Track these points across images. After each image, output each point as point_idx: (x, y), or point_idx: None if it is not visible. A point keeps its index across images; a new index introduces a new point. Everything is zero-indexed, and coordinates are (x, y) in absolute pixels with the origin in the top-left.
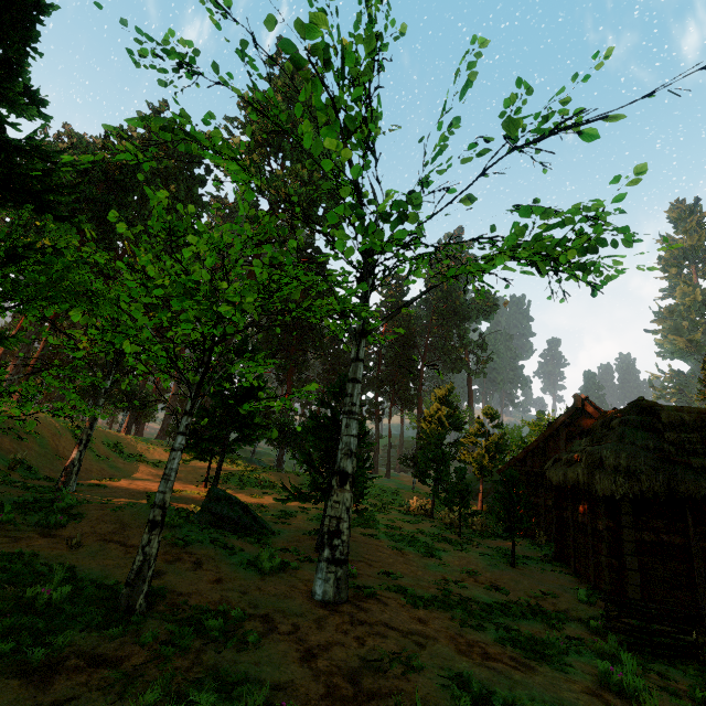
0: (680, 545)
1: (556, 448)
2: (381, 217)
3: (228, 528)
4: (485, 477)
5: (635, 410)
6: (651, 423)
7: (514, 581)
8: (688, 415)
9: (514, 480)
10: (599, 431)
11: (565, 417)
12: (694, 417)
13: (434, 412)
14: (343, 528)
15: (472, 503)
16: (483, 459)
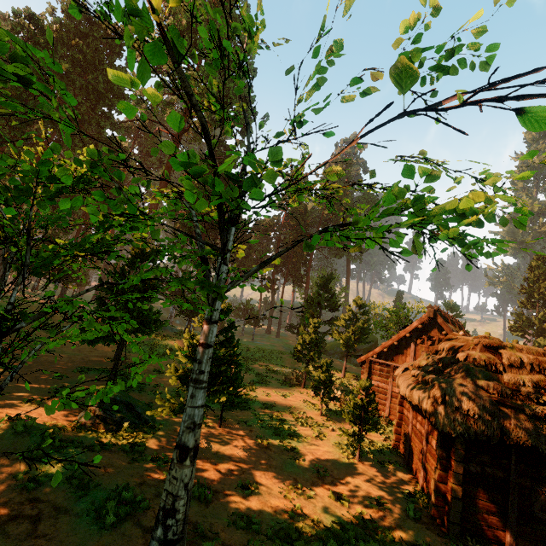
0: (500, 478)
1: (407, 347)
2: (228, 176)
3: (110, 430)
4: (350, 352)
5: (481, 347)
6: (493, 363)
7: (356, 485)
8: (527, 357)
9: (368, 389)
10: (446, 357)
11: (418, 323)
12: (532, 360)
13: (315, 296)
14: (179, 507)
15: (339, 363)
16: (349, 340)
